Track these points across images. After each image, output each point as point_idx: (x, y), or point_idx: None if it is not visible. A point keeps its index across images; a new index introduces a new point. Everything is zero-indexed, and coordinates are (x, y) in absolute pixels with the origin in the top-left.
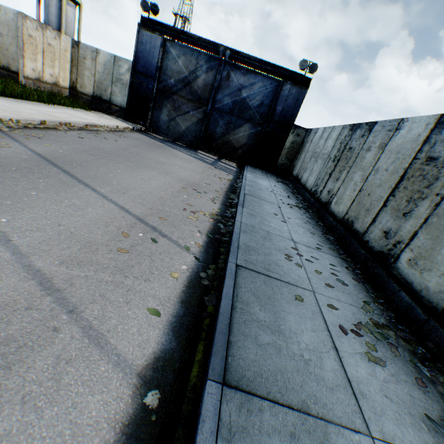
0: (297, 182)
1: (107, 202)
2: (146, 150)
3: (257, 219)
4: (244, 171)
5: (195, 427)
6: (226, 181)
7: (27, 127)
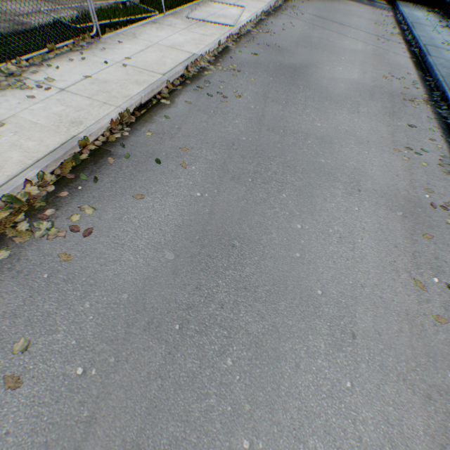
0: (448, 8)
1: (360, 32)
2: (331, 4)
3: (423, 34)
4: (398, 7)
5: (423, 62)
6: (390, 18)
7: (284, 3)
